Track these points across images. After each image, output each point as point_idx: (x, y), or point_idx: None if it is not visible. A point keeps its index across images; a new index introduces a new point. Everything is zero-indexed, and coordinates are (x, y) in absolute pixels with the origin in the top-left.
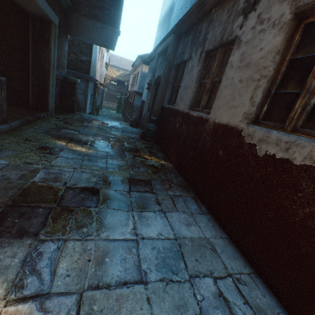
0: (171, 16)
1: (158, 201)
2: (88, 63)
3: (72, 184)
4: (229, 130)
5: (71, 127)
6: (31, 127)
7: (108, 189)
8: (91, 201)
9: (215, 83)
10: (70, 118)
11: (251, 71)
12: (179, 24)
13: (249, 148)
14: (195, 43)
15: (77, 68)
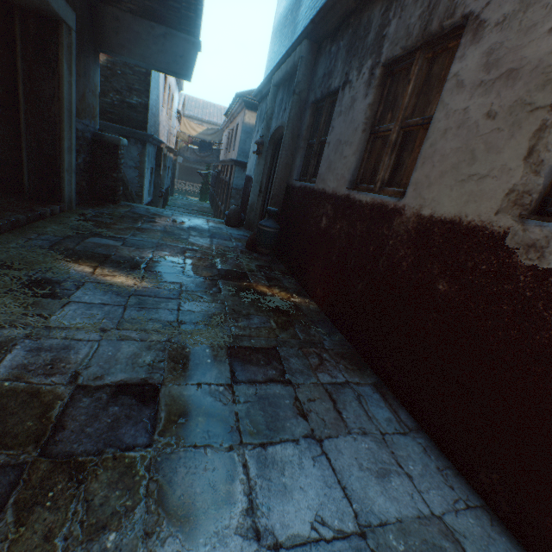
0: (298, 10)
1: (300, 405)
2: (144, 110)
3: (92, 378)
4: (463, 234)
5: (108, 232)
6: (21, 235)
7: (181, 384)
8: (137, 427)
9: (413, 129)
10: (108, 215)
11: (522, 88)
12: (319, 19)
13: (534, 281)
14: (356, 51)
15: (123, 118)
